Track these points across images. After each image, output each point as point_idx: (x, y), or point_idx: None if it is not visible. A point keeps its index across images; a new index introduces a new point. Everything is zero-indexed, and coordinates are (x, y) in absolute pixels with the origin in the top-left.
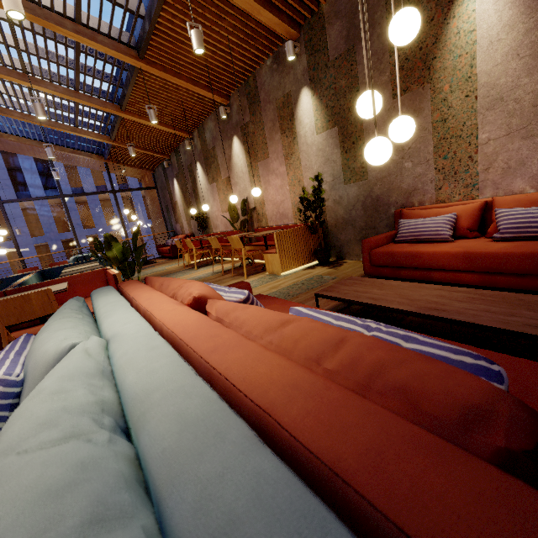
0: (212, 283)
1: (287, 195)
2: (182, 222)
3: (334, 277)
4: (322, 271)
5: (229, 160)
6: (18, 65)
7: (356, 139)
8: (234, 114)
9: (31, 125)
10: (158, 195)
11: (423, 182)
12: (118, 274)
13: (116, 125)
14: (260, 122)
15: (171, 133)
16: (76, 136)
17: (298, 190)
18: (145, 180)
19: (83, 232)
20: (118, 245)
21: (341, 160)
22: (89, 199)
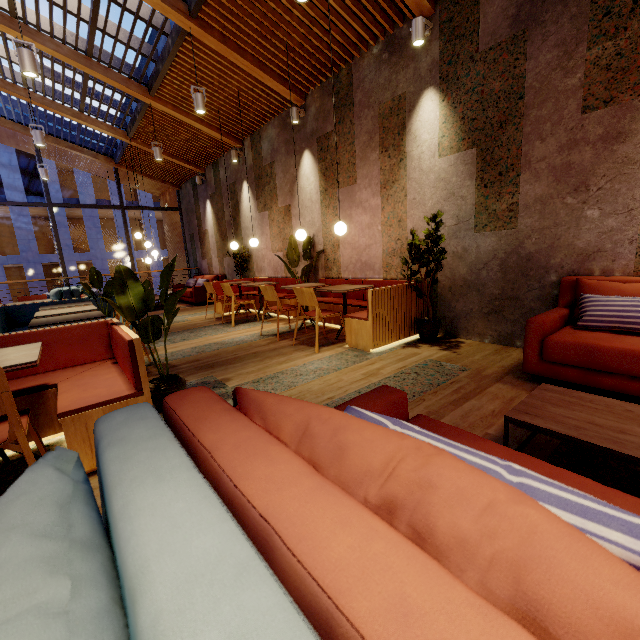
0: (404, 422)
1: (378, 238)
2: (212, 258)
3: (462, 368)
4: (434, 353)
5: (292, 183)
6: (4, 4)
7: (506, 169)
8: (309, 120)
9: (16, 102)
10: (181, 219)
11: (615, 242)
12: (138, 340)
13: (138, 116)
14: (349, 133)
15: (214, 138)
16: (80, 126)
17: (397, 233)
18: (166, 198)
19: (73, 256)
20: (137, 287)
21: (475, 196)
22: (86, 215)
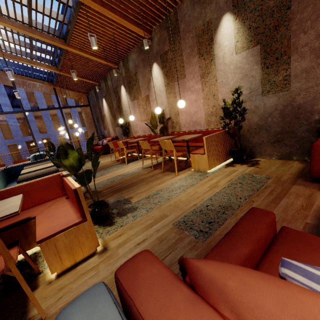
0: None
1: (201, 107)
2: (109, 129)
3: (267, 177)
4: (245, 169)
5: (148, 82)
6: None
7: (281, 55)
8: (154, 45)
9: None
10: (91, 110)
11: None
12: (79, 188)
13: (61, 57)
14: (178, 49)
15: (102, 64)
16: (32, 67)
17: (212, 102)
18: (81, 100)
19: (40, 136)
20: (74, 153)
21: (261, 74)
22: (43, 114)
